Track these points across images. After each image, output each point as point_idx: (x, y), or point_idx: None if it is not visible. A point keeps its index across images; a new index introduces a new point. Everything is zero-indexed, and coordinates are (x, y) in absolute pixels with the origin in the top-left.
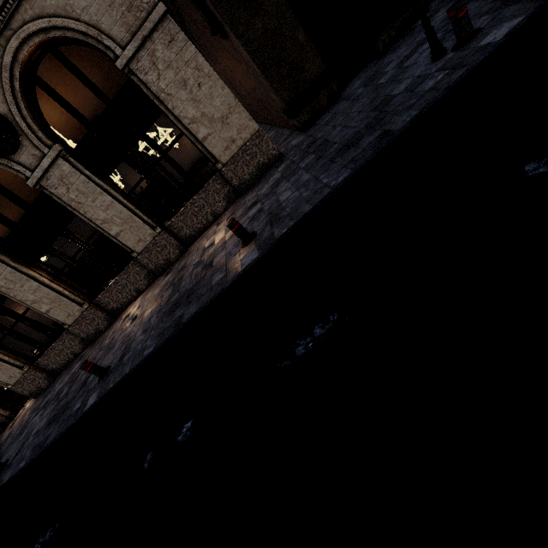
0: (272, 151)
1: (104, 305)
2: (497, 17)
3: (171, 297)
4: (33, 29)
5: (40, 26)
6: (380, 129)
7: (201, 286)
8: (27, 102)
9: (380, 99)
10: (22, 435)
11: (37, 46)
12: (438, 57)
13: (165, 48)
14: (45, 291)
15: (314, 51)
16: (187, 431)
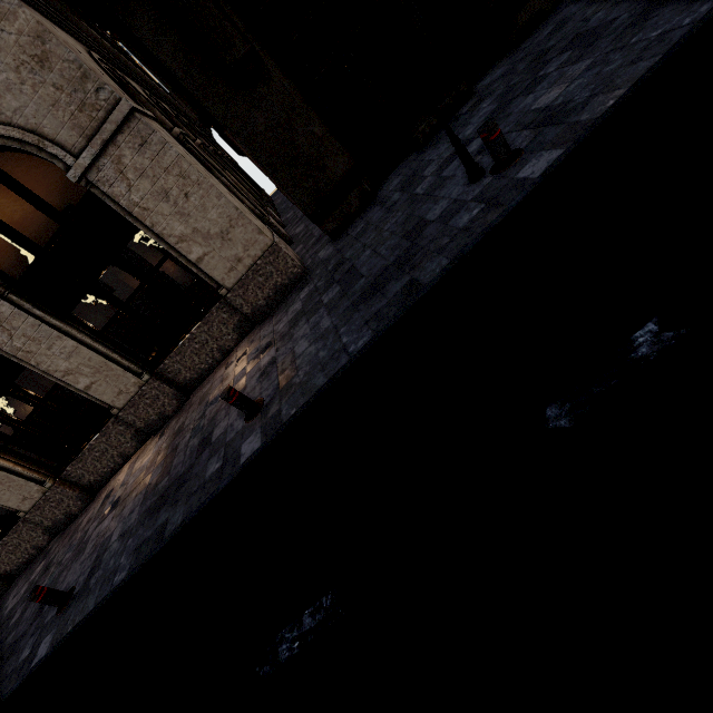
0: (293, 269)
1: (75, 479)
2: (537, 138)
3: (159, 481)
4: None
5: None
6: (409, 274)
7: (194, 475)
8: None
9: (414, 222)
10: None
11: None
12: (476, 179)
13: (135, 153)
14: None
15: (337, 146)
16: None
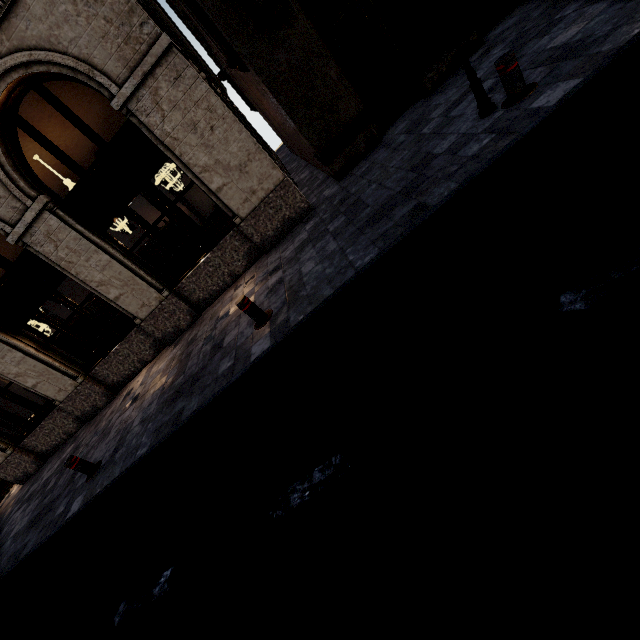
0: (300, 204)
1: (102, 378)
2: (553, 72)
3: (175, 380)
4: (11, 64)
5: (19, 60)
6: (416, 200)
7: (207, 373)
8: (6, 146)
9: (421, 156)
10: (1, 534)
11: (16, 82)
12: (486, 114)
13: (170, 86)
14: (31, 363)
15: (350, 89)
16: (164, 583)
